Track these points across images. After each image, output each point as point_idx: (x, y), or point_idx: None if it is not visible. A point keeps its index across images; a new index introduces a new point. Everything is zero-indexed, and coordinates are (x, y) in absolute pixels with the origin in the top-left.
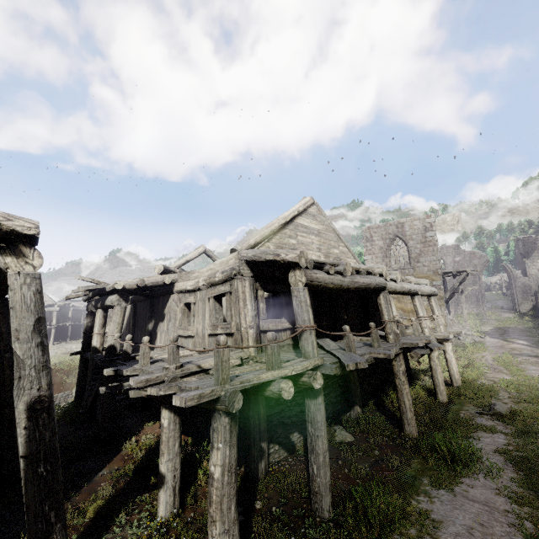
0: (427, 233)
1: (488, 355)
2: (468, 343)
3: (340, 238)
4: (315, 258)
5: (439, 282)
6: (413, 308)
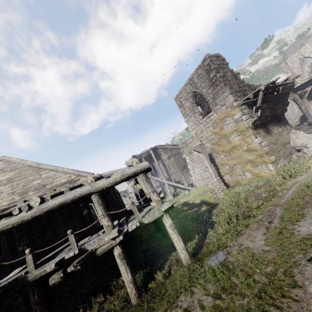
0: (210, 75)
1: (299, 182)
2: (311, 154)
3: (41, 168)
4: (7, 203)
5: (238, 115)
6: (230, 147)
